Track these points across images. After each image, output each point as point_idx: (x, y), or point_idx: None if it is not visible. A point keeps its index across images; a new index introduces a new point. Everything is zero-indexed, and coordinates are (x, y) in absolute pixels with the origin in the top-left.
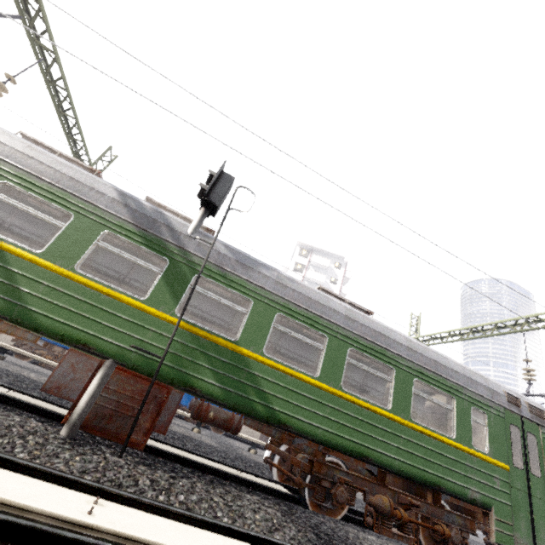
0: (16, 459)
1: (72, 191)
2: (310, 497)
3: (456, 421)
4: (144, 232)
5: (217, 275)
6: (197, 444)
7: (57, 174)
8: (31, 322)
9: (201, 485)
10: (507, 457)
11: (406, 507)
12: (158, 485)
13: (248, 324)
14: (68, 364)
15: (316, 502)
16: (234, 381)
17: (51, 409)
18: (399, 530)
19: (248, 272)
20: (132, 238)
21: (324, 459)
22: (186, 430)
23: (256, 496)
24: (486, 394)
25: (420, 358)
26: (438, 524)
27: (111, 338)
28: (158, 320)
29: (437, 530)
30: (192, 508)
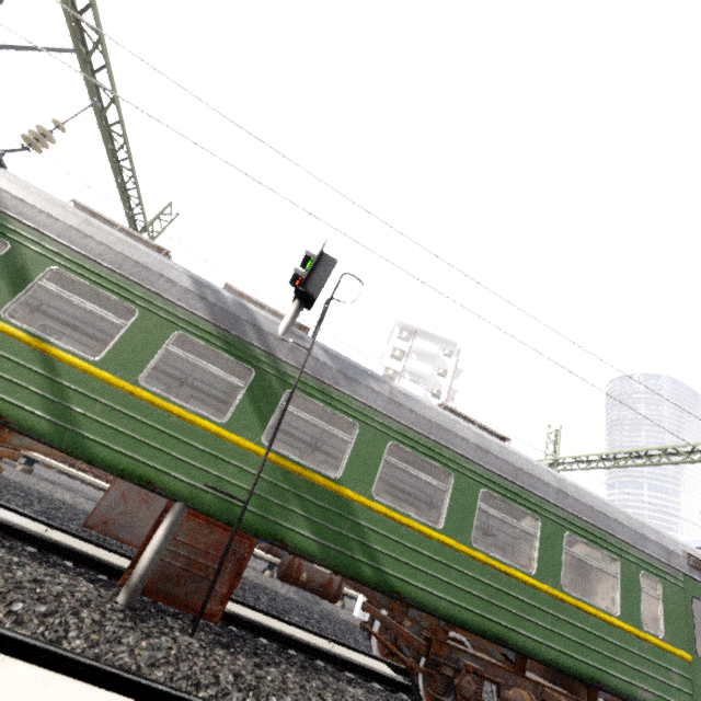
0: (77, 656)
1: (137, 279)
2: (425, 686)
3: (621, 591)
4: (224, 333)
5: (314, 390)
6: (272, 598)
7: (119, 258)
8: (85, 452)
9: (293, 676)
10: (688, 643)
11: None
12: (244, 682)
13: (352, 457)
14: (118, 492)
15: (434, 696)
16: (335, 534)
17: (98, 555)
18: None
19: (353, 385)
20: (209, 341)
21: (446, 638)
22: (256, 573)
23: (359, 687)
24: (660, 555)
25: (573, 504)
26: None
27: (181, 474)
28: (241, 450)
29: None
30: None
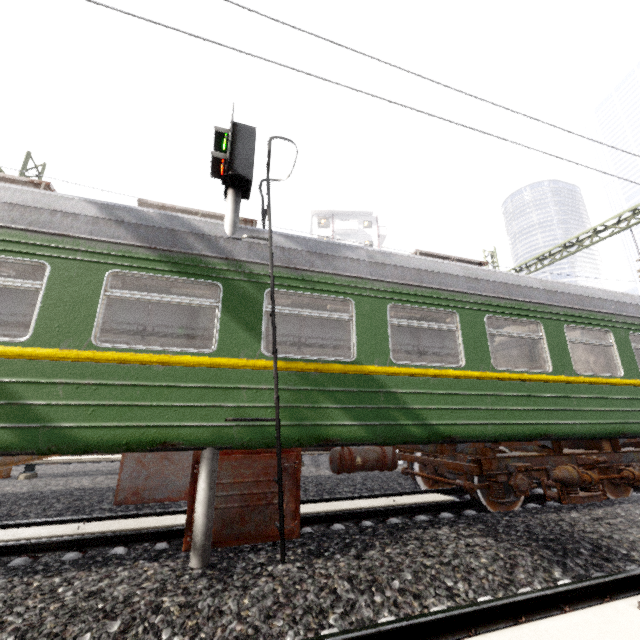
0: None
1: (24, 225)
2: (484, 497)
3: (619, 355)
4: (166, 255)
5: (293, 281)
6: (317, 483)
7: None
8: (72, 443)
9: (392, 549)
10: None
11: (590, 467)
12: (360, 582)
13: (359, 333)
14: (132, 461)
15: (498, 501)
16: (373, 411)
17: (145, 526)
18: (585, 491)
19: (330, 262)
20: (153, 269)
21: (494, 454)
22: None
23: (442, 525)
24: (638, 313)
25: (562, 299)
26: (624, 469)
27: (195, 420)
28: (246, 371)
29: (626, 477)
30: (418, 593)
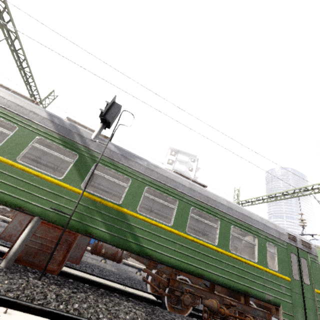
0: None
1: (18, 112)
2: (168, 302)
3: (258, 251)
4: (63, 138)
5: (109, 163)
6: (101, 270)
7: (8, 102)
8: None
9: (93, 297)
10: (289, 273)
11: (228, 307)
12: (61, 298)
13: (127, 194)
14: (17, 220)
15: (171, 305)
16: (118, 229)
17: (2, 249)
18: None
19: (128, 161)
20: (55, 141)
21: (175, 277)
22: (97, 261)
23: (131, 302)
24: (276, 234)
25: (235, 213)
26: (248, 316)
27: (38, 203)
28: (70, 191)
29: None
30: (82, 313)
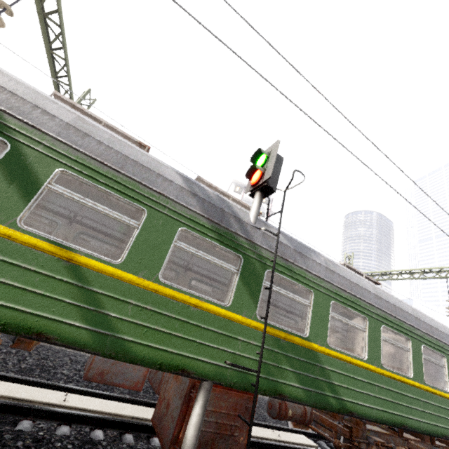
0: None
1: (139, 178)
2: None
3: (448, 376)
4: (216, 226)
5: (283, 268)
6: None
7: (119, 157)
8: (126, 354)
9: None
10: None
11: None
12: None
13: (313, 317)
14: None
15: None
16: (311, 379)
17: (113, 411)
18: None
19: (305, 261)
20: (206, 234)
21: (364, 427)
22: None
23: None
24: None
25: (423, 326)
26: None
27: (206, 357)
28: (244, 327)
29: None
30: None
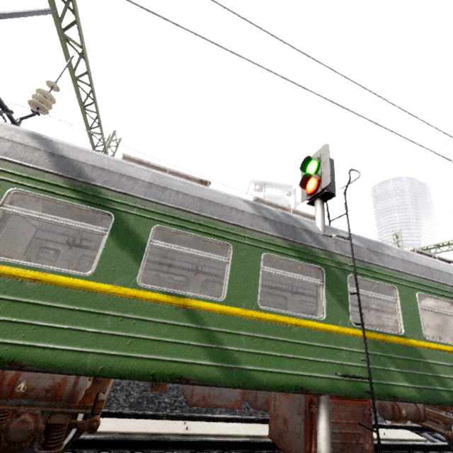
0: None
1: (217, 216)
2: None
3: None
4: (292, 244)
5: (362, 270)
6: None
7: (196, 201)
8: (252, 382)
9: None
10: None
11: None
12: None
13: (403, 313)
14: None
15: None
16: (419, 376)
17: (229, 432)
18: None
19: (380, 257)
20: (286, 254)
21: None
22: None
23: None
24: None
25: None
26: None
27: (318, 372)
28: (343, 336)
29: None
30: None
